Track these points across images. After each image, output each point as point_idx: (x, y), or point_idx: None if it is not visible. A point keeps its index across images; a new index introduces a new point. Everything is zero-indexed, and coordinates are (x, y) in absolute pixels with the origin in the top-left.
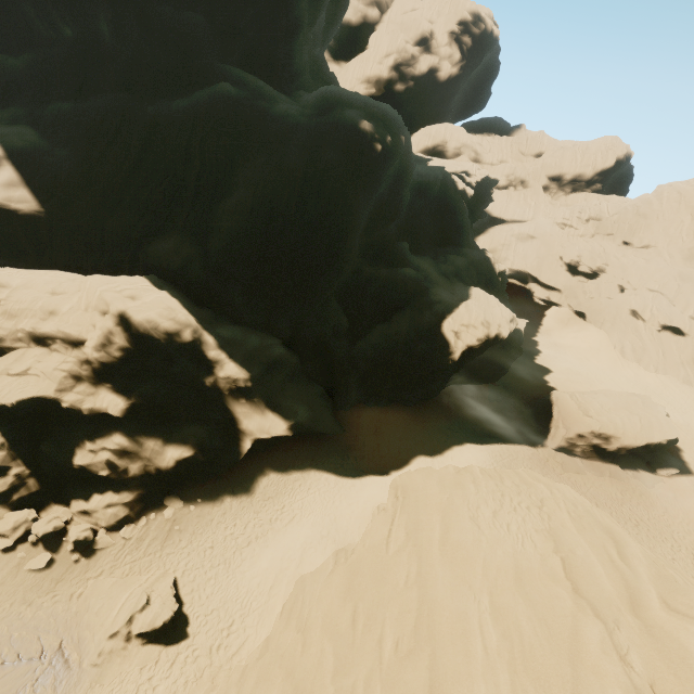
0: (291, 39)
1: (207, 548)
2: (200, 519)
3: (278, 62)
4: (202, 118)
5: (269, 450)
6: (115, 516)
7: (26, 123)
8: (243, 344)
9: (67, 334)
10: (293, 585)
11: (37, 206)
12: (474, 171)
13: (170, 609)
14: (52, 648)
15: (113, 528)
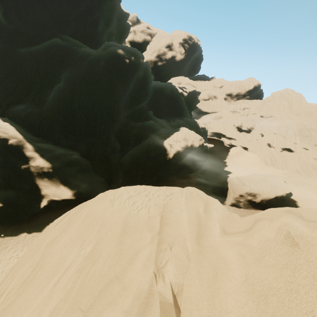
0: (94, 27)
1: None
2: None
3: (88, 36)
4: (44, 52)
5: (61, 208)
6: None
7: None
8: (53, 151)
9: None
10: None
11: None
12: (188, 87)
13: None
14: None
15: None
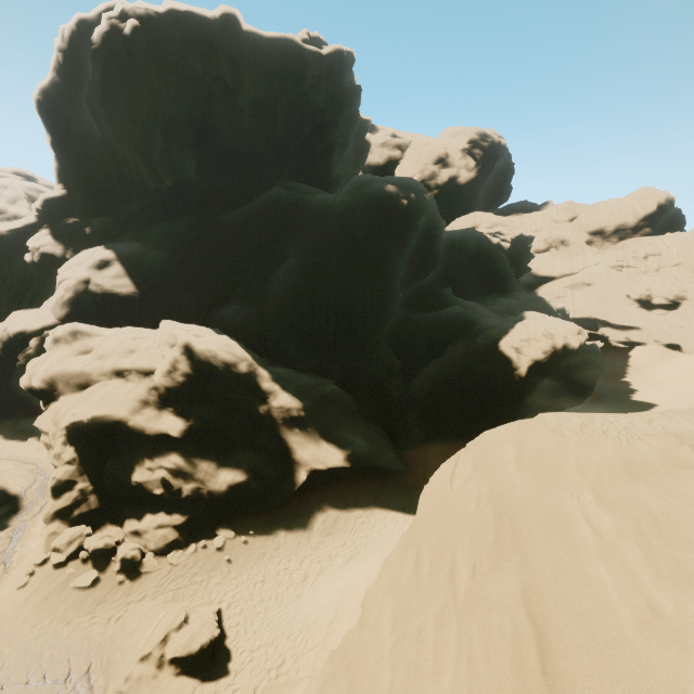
0: (326, 157)
1: (258, 581)
2: (251, 552)
3: (317, 174)
4: (259, 214)
5: (326, 486)
6: (164, 538)
7: (134, 240)
8: (296, 380)
9: (141, 365)
10: (357, 619)
11: (134, 289)
12: (506, 232)
13: (210, 632)
14: (79, 672)
15: (161, 552)
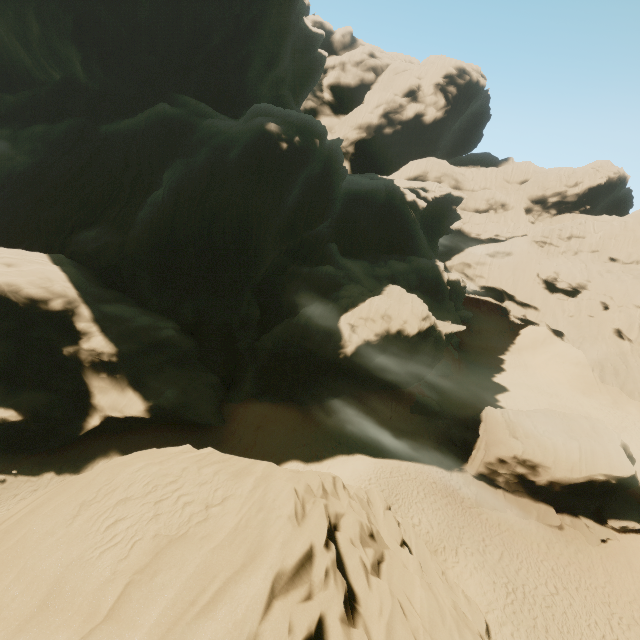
0: (239, 74)
1: None
2: (3, 492)
3: (228, 92)
4: (141, 131)
5: (125, 432)
6: None
7: (6, 139)
8: (127, 322)
9: None
10: None
11: None
12: (433, 188)
13: None
14: None
15: None
